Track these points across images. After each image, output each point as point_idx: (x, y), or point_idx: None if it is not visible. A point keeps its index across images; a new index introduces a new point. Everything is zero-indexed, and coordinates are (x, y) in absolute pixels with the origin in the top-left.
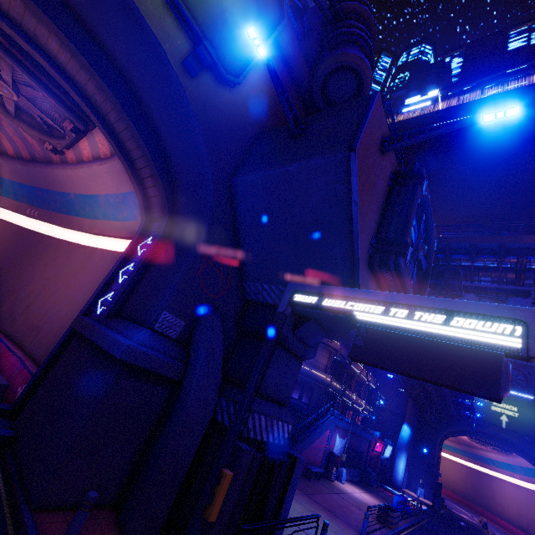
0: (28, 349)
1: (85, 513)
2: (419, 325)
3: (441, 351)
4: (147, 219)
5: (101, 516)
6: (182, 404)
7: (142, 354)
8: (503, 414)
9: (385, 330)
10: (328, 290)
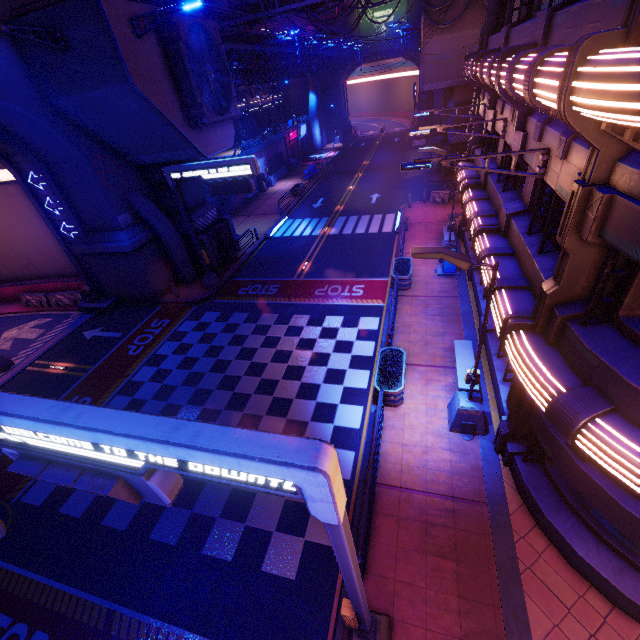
0: (44, 276)
1: (175, 287)
2: (225, 175)
3: (235, 184)
4: (3, 157)
5: (177, 287)
6: (167, 243)
7: (135, 243)
8: (383, 24)
9: (216, 182)
10: (184, 168)
